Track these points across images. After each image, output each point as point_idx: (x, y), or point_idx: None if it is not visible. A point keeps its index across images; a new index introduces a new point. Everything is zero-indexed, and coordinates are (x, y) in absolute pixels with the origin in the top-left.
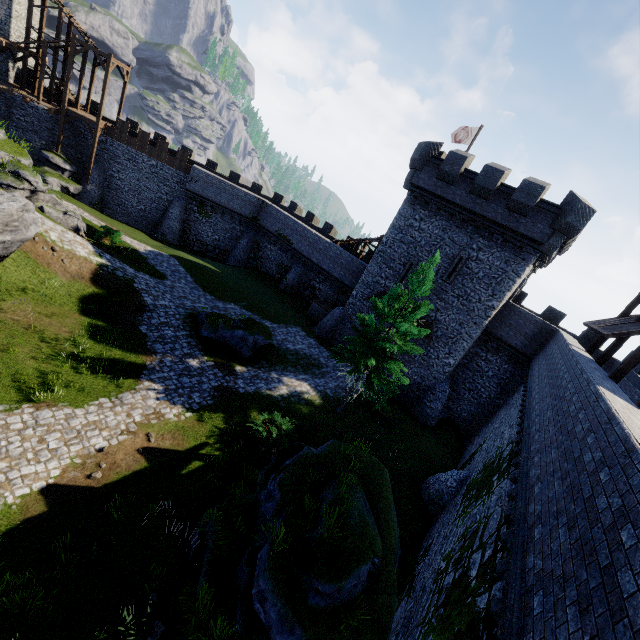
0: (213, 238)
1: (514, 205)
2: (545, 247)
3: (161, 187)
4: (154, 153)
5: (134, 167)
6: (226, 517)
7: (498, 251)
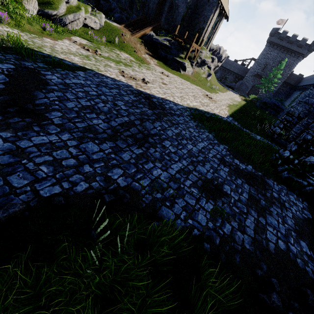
0: None
1: (299, 45)
2: (305, 56)
3: None
4: None
5: None
6: (261, 103)
7: (292, 58)
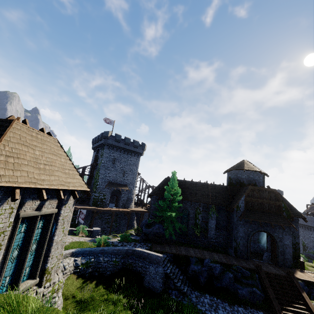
0: None
1: None
2: None
3: None
4: None
5: None
6: None
7: None
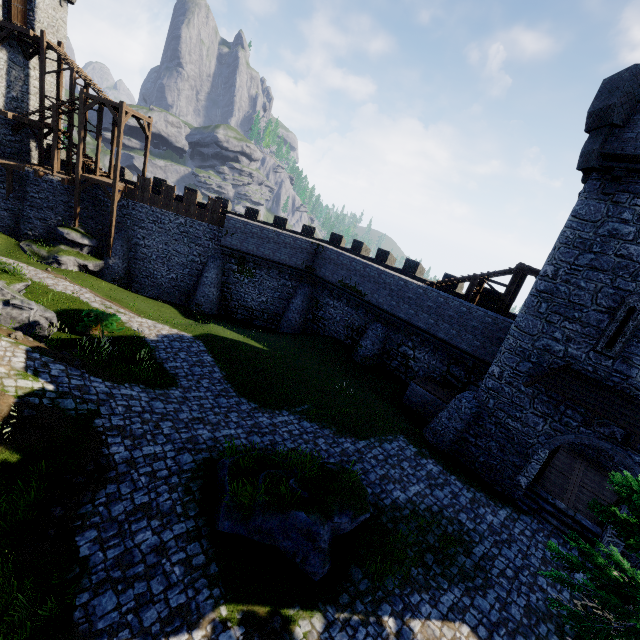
0: (259, 301)
1: None
2: None
3: (192, 248)
4: (181, 209)
5: (160, 229)
6: None
7: None
